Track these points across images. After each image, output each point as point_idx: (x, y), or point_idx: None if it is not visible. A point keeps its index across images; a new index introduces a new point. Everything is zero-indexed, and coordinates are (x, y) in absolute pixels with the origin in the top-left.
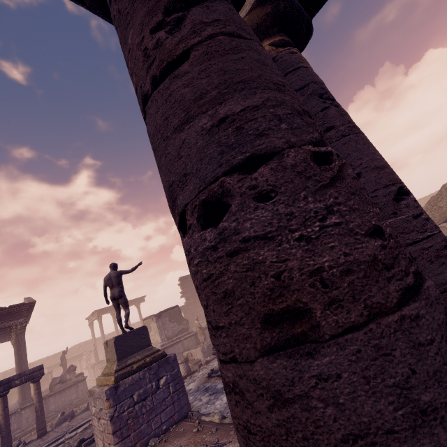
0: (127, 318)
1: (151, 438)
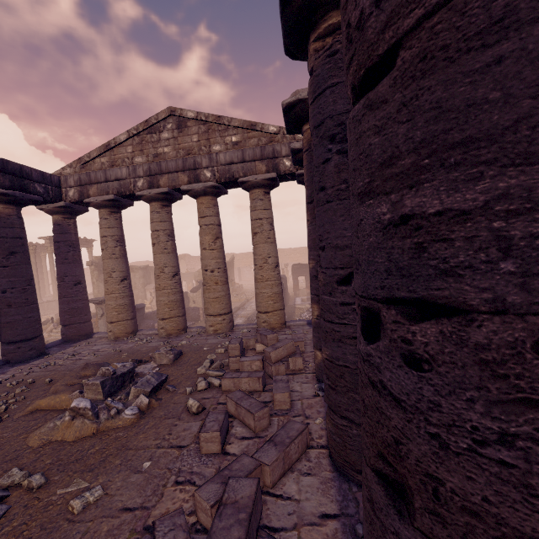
0: None
1: None
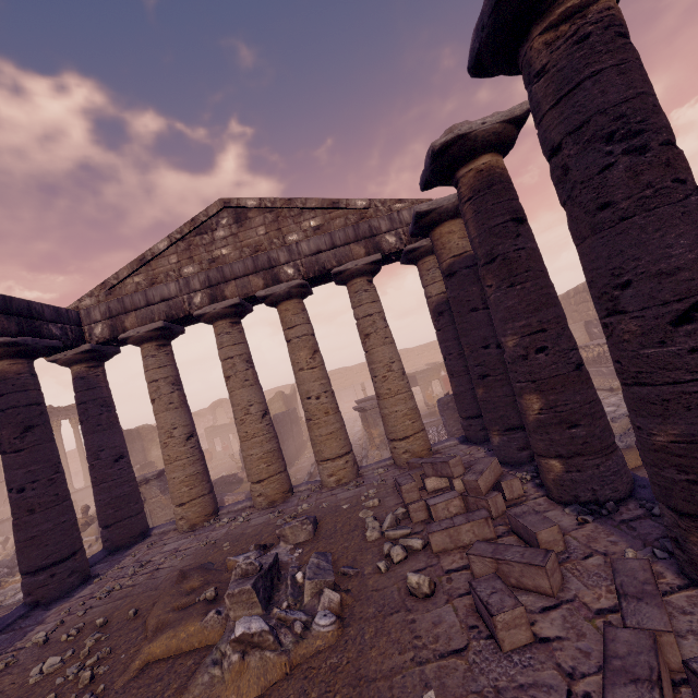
0: None
1: None
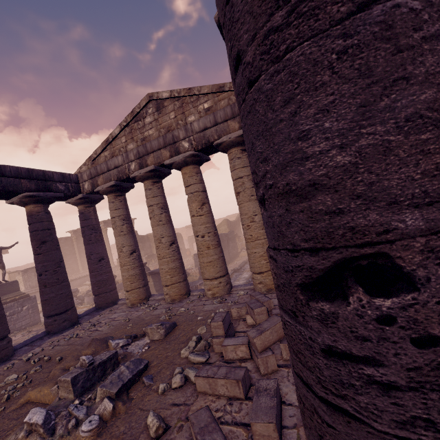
0: (4, 276)
1: (15, 331)
